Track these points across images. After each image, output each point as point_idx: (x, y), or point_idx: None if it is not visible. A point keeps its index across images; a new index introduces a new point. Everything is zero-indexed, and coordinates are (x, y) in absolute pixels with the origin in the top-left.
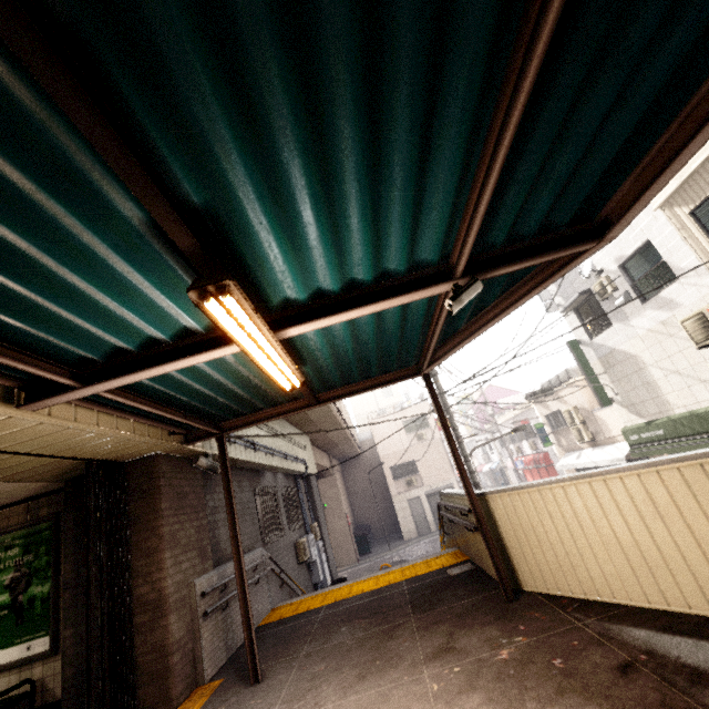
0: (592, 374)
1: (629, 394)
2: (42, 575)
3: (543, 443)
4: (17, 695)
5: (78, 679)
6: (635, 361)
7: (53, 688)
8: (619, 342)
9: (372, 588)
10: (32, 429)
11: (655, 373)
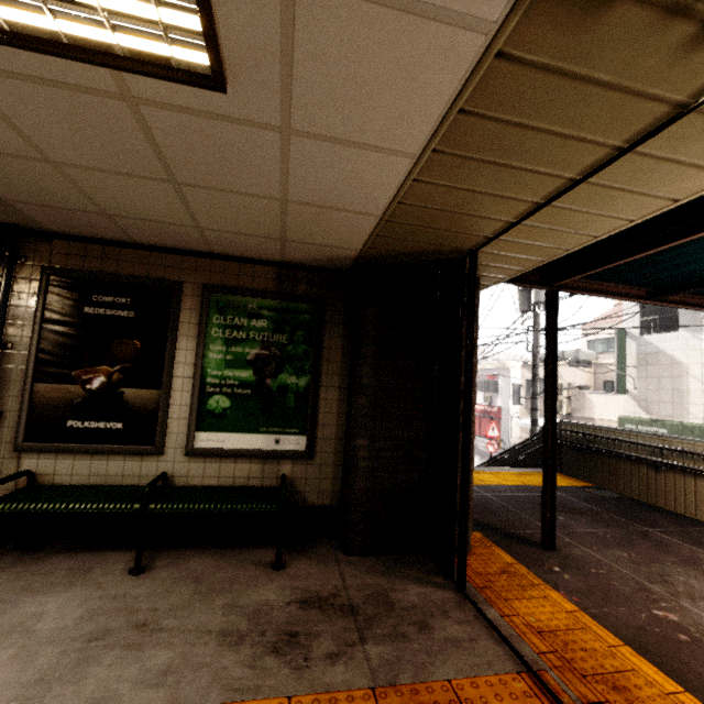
0: (623, 364)
1: (650, 393)
2: (297, 365)
3: (514, 401)
4: (270, 488)
5: (371, 495)
6: (679, 369)
7: (304, 492)
8: (674, 348)
9: (510, 484)
10: (698, 176)
11: (693, 385)
